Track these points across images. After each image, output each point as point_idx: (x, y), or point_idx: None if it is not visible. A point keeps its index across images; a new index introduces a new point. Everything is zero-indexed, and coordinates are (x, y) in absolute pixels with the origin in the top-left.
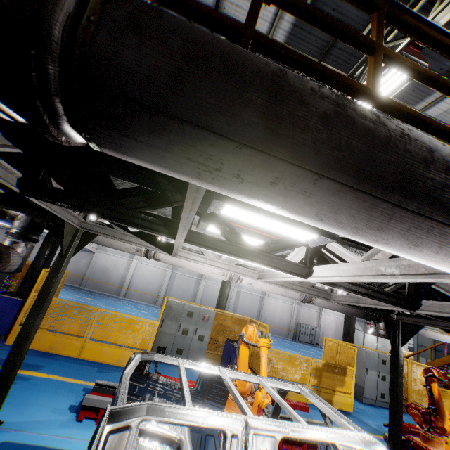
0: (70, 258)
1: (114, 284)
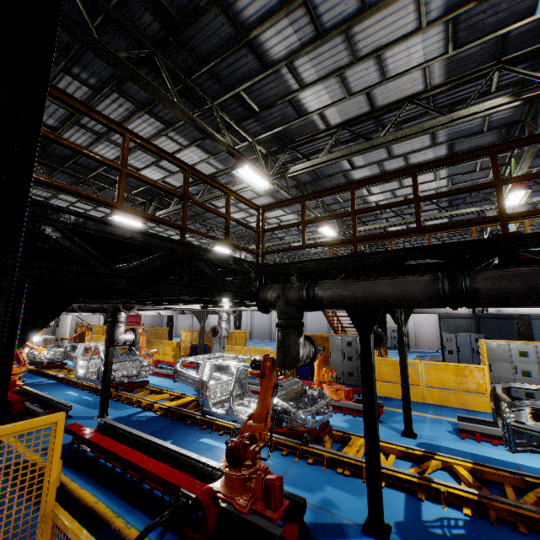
0: (57, 320)
1: None
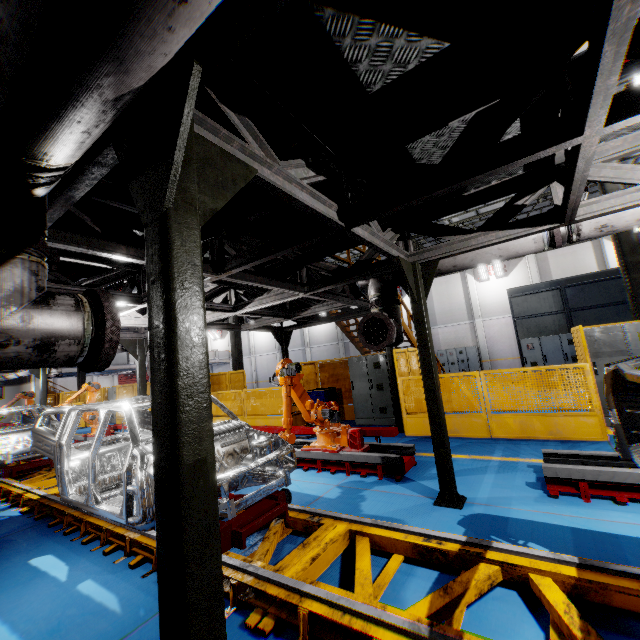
0: None
1: (248, 382)
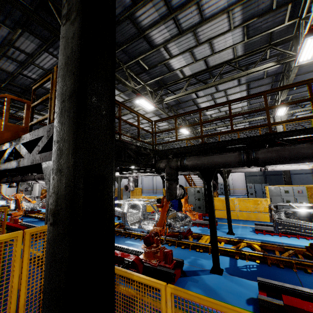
0: (32, 187)
1: None
